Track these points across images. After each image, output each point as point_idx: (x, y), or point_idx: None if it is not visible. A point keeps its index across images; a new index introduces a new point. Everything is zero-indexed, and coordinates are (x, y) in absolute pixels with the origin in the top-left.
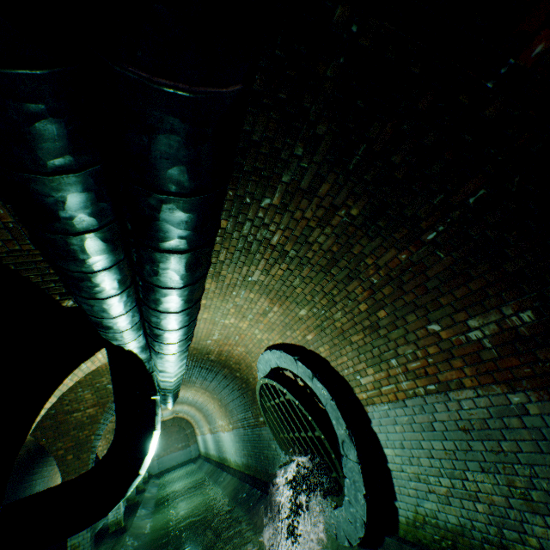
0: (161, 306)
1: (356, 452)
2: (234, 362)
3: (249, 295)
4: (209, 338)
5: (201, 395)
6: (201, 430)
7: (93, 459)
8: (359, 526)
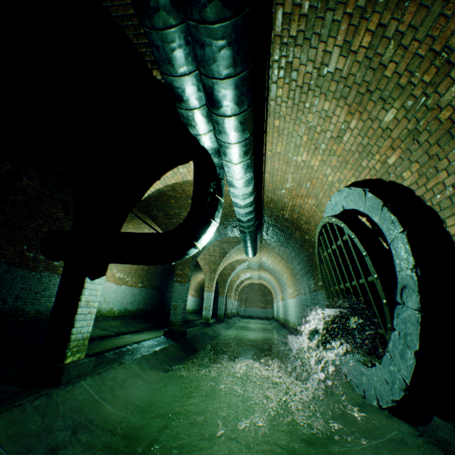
0: (194, 6)
1: (419, 297)
2: (304, 221)
3: (323, 105)
4: (283, 186)
5: (278, 264)
6: (276, 298)
7: (193, 263)
8: (396, 388)
